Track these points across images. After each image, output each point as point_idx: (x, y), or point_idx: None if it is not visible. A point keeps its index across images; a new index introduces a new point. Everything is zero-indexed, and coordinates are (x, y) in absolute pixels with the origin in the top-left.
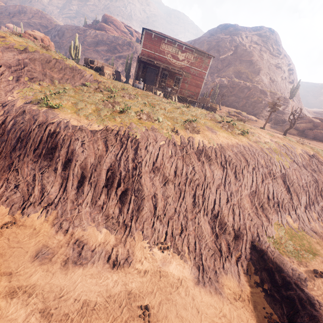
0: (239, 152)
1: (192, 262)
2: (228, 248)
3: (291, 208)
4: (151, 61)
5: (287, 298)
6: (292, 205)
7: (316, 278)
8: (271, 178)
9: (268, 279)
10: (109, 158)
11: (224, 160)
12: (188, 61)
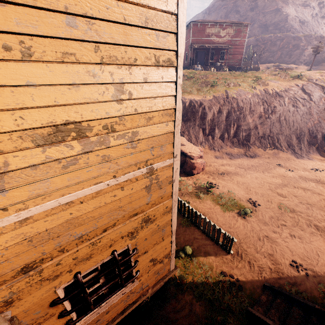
0: (300, 89)
1: (290, 153)
2: (309, 144)
3: None
4: (200, 46)
5: None
6: None
7: None
8: None
9: None
10: (225, 111)
11: (292, 96)
12: (229, 35)
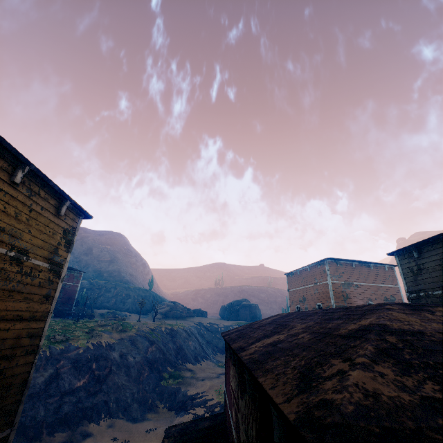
0: (131, 340)
1: (127, 417)
2: (144, 400)
3: (168, 362)
4: None
5: (177, 401)
6: (168, 360)
7: (184, 385)
8: (153, 349)
9: (168, 402)
10: (46, 375)
11: (125, 348)
12: None
